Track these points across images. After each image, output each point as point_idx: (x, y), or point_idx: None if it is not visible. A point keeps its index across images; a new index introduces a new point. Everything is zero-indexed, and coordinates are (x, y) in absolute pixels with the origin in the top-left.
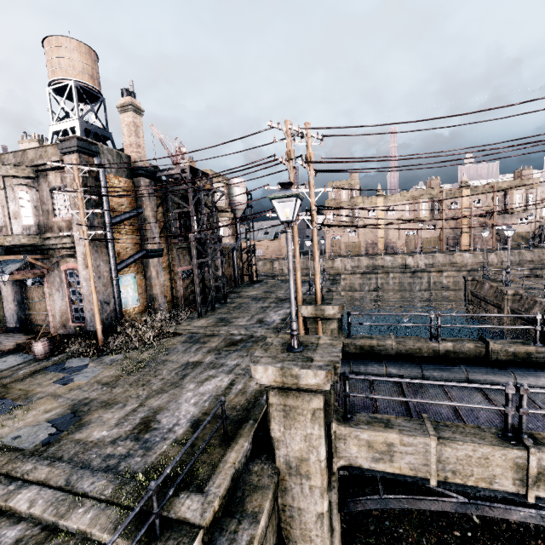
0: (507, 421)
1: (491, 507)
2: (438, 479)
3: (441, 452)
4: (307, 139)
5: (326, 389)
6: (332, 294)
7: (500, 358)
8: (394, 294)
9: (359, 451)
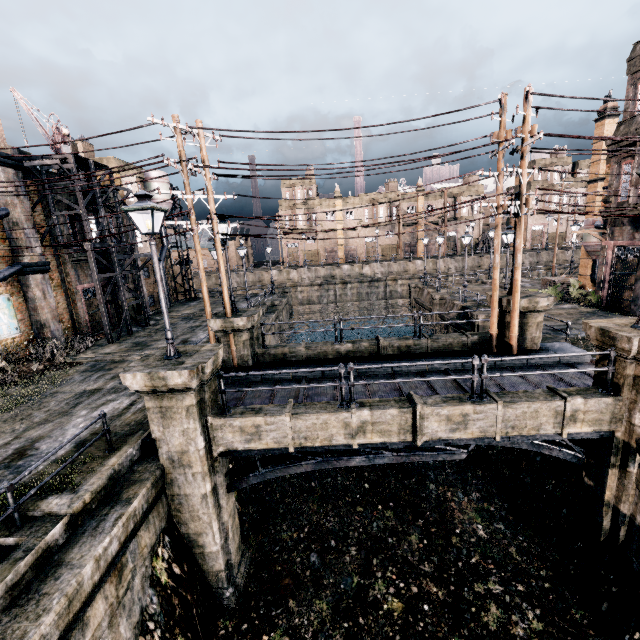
0: (342, 393)
1: (338, 461)
2: (295, 446)
3: (295, 425)
4: (200, 139)
5: (193, 386)
6: (276, 308)
7: (389, 352)
8: (353, 305)
9: (234, 437)
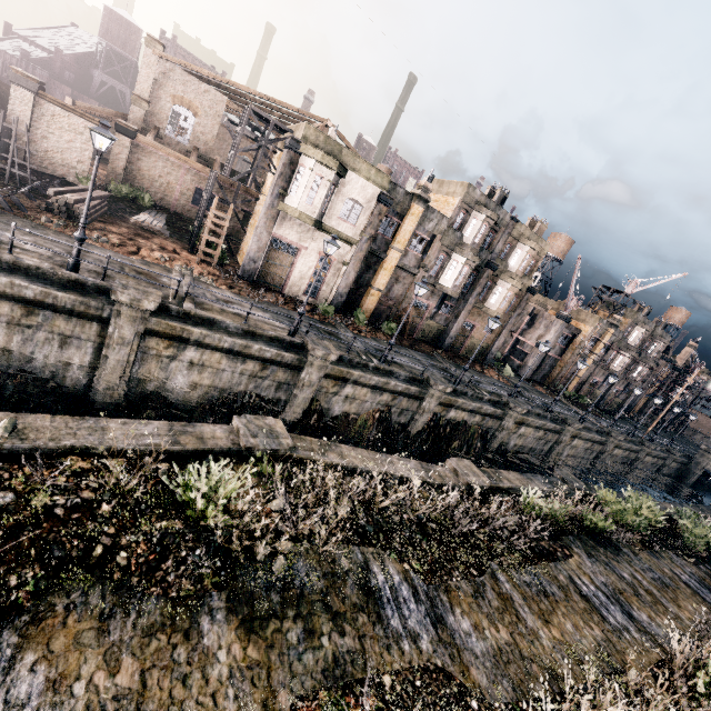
0: None
1: None
2: None
3: None
4: None
5: None
6: None
7: None
8: None
9: None
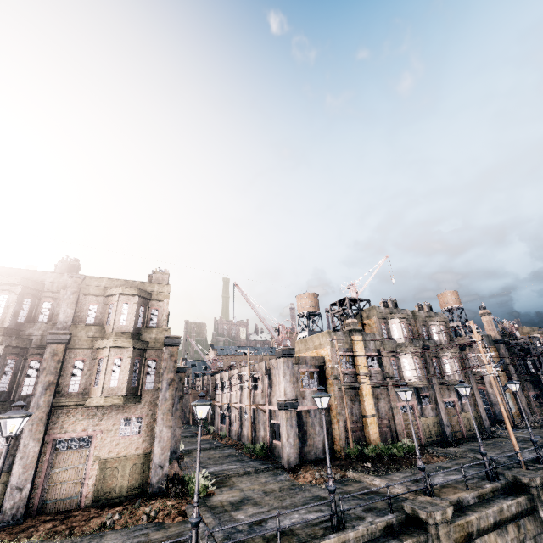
0: None
1: None
2: None
3: None
4: None
5: None
6: None
7: None
8: None
9: None
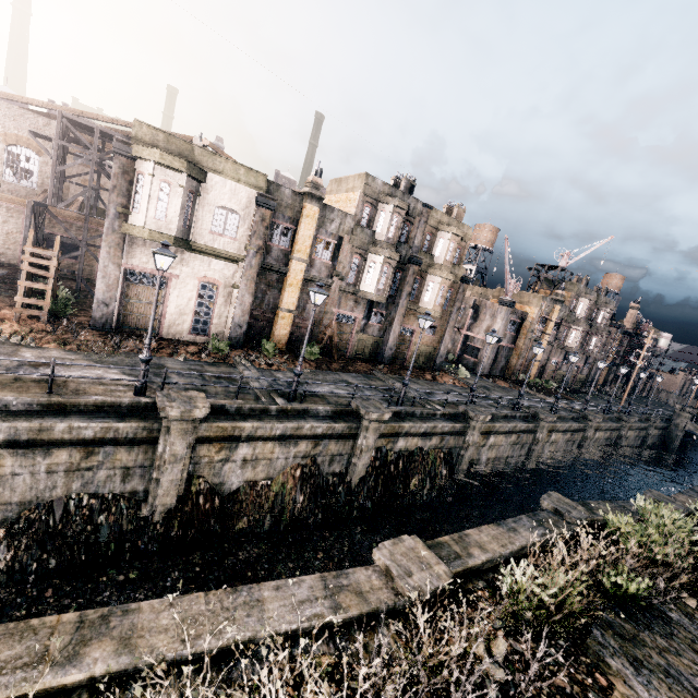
0: None
1: None
2: None
3: None
4: None
5: (690, 413)
6: None
7: None
8: None
9: (692, 428)
